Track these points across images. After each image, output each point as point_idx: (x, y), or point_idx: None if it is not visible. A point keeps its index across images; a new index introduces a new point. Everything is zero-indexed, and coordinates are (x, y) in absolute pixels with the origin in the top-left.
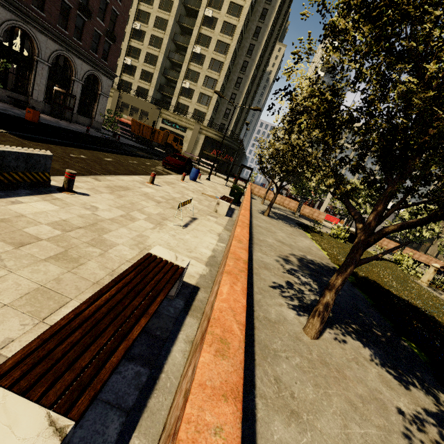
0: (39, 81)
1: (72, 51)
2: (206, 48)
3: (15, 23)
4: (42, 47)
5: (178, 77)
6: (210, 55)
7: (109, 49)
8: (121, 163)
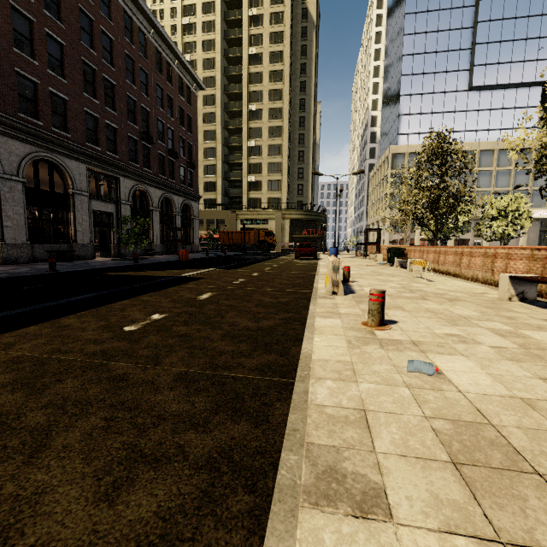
0: (156, 227)
1: (170, 191)
2: (260, 139)
3: (136, 187)
4: (153, 197)
5: (241, 175)
6: (266, 143)
7: (191, 176)
8: (285, 265)
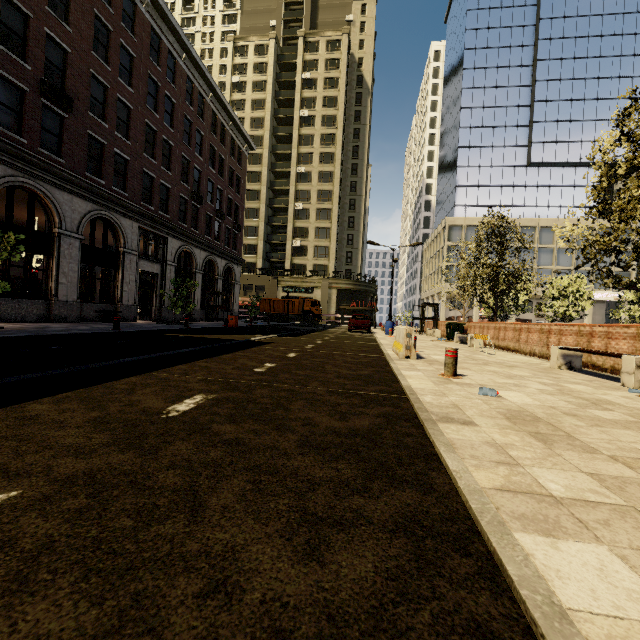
0: (197, 290)
1: (215, 253)
2: (308, 202)
3: (183, 248)
4: (198, 259)
5: (285, 239)
6: (314, 206)
7: (235, 238)
8: (341, 336)
